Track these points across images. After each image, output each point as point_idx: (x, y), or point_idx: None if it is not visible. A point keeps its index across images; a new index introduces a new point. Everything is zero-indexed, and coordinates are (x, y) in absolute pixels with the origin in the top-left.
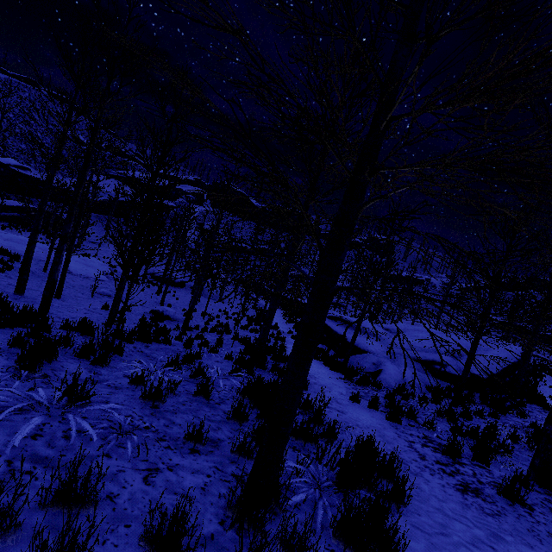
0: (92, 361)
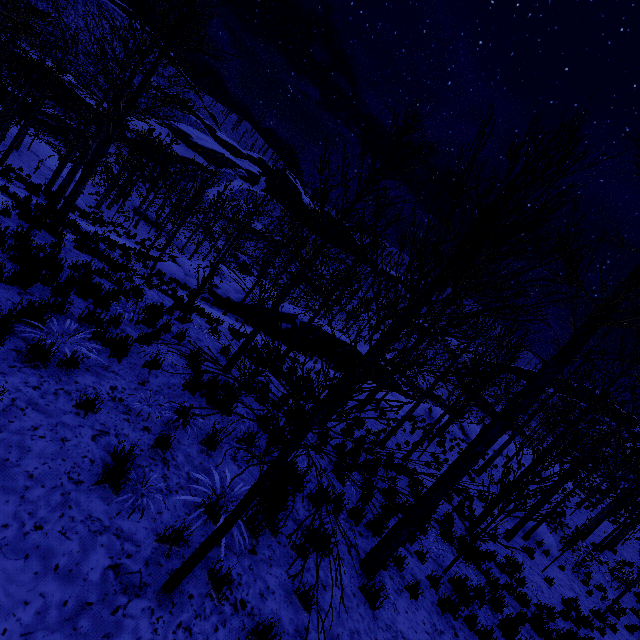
0: None
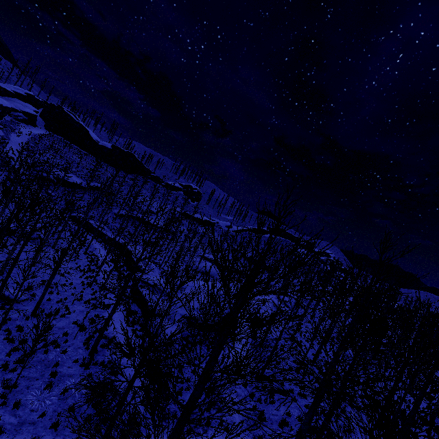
0: (12, 408)
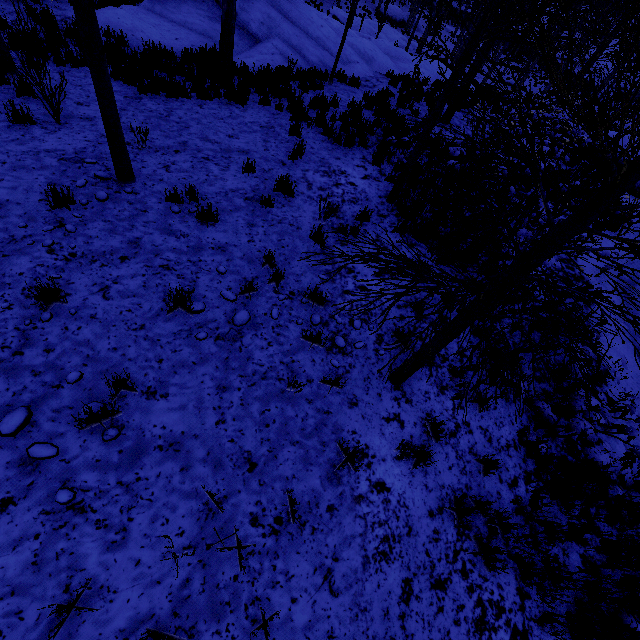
0: None
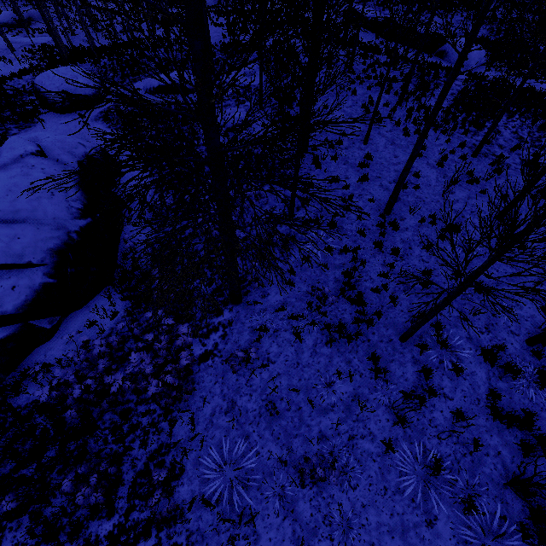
0: None
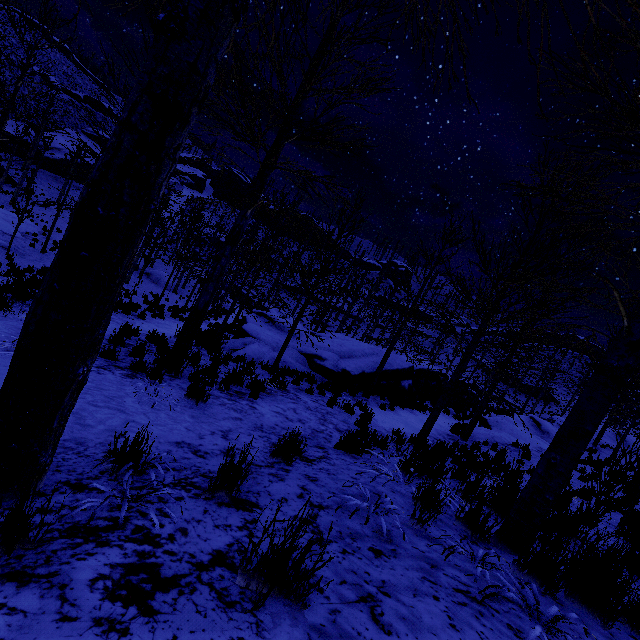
0: None
